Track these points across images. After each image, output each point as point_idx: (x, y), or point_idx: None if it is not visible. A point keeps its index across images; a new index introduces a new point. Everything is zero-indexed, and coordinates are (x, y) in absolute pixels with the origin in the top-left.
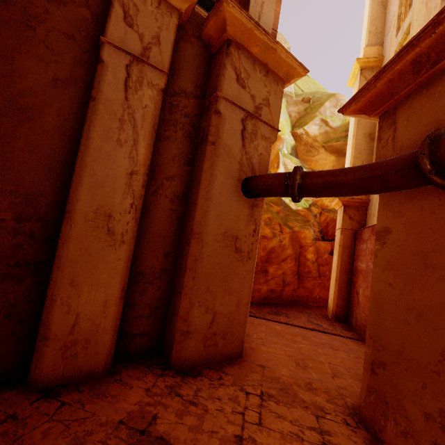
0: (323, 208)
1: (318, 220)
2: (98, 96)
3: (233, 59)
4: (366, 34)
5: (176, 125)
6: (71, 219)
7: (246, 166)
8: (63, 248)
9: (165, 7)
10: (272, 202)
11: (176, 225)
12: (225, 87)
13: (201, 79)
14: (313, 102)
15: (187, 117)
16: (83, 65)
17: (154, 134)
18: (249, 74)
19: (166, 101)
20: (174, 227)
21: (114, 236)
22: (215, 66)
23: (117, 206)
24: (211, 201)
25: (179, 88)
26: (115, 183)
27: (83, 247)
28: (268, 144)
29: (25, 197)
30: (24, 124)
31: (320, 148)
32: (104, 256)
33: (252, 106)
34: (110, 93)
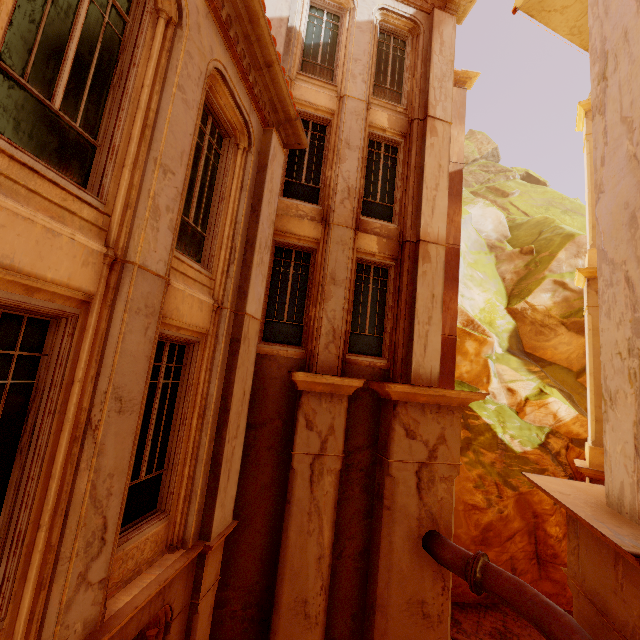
0: (571, 438)
1: (563, 459)
2: (292, 499)
3: (400, 417)
4: (589, 229)
5: (352, 483)
6: (279, 610)
7: (426, 519)
8: (275, 637)
9: (336, 398)
10: (483, 446)
11: (360, 583)
12: (395, 448)
13: (372, 427)
14: (538, 252)
15: (362, 471)
16: (279, 465)
17: (335, 512)
18: (419, 421)
19: (342, 464)
20: (359, 586)
21: (310, 619)
22: (385, 417)
23: (311, 590)
24: (392, 570)
25: (353, 446)
26: (308, 570)
27: (288, 633)
28: (449, 484)
29: (247, 589)
30: (245, 530)
31: (557, 326)
32: (303, 639)
33: (426, 451)
34: (300, 493)
